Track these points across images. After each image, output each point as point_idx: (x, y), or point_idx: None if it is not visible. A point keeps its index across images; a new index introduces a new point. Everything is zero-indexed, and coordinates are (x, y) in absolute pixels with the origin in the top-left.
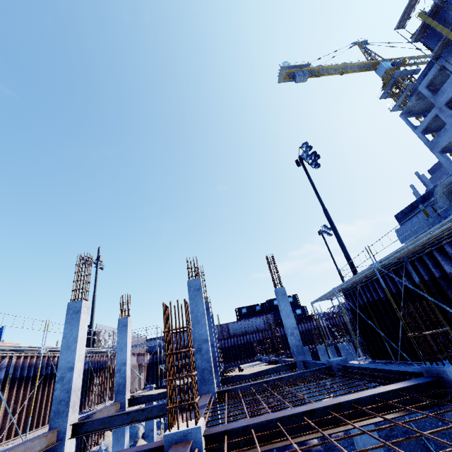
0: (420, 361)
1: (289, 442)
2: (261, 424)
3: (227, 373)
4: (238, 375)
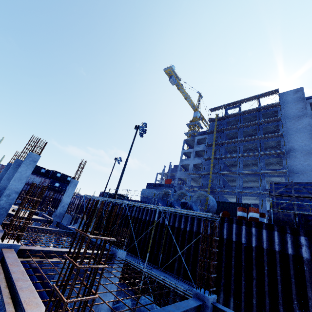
0: (109, 243)
1: (53, 260)
2: (46, 251)
3: None
4: (10, 213)
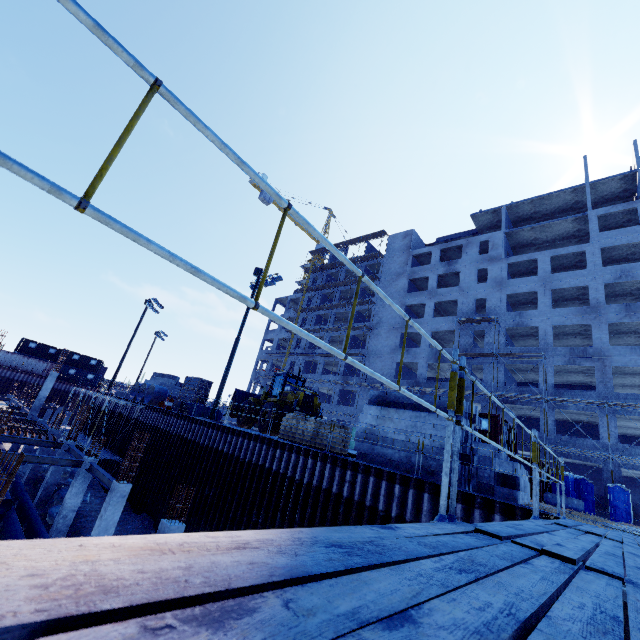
0: (87, 436)
1: None
2: None
3: None
4: None
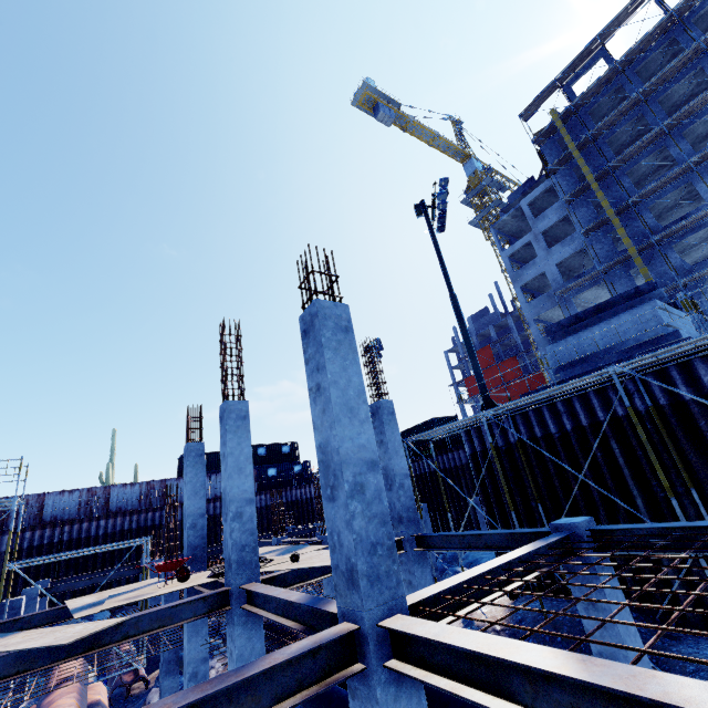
0: None
1: None
2: None
3: (260, 567)
4: (298, 569)
